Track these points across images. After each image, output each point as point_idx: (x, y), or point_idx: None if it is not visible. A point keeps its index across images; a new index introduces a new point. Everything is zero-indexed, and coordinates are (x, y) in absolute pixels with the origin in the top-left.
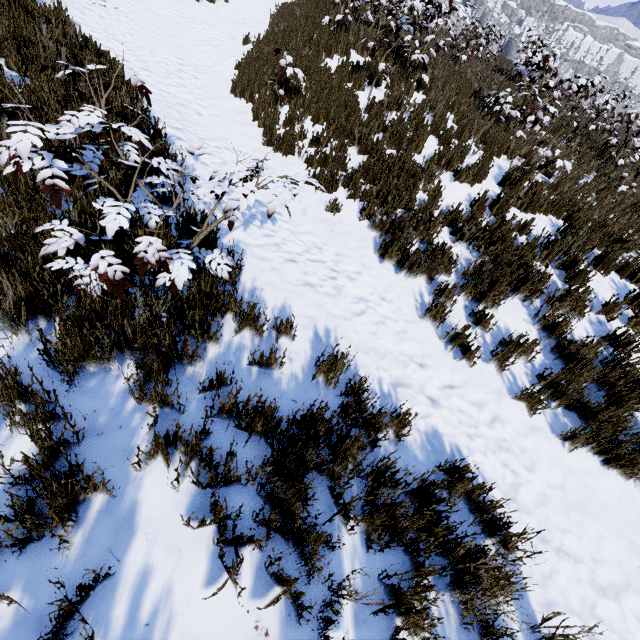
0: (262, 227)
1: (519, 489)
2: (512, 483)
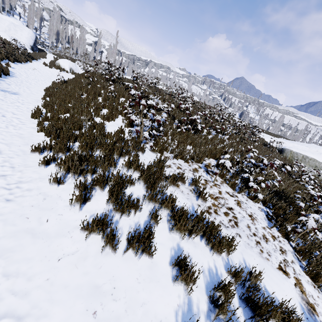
0: (7, 93)
1: (2, 128)
2: (1, 127)
